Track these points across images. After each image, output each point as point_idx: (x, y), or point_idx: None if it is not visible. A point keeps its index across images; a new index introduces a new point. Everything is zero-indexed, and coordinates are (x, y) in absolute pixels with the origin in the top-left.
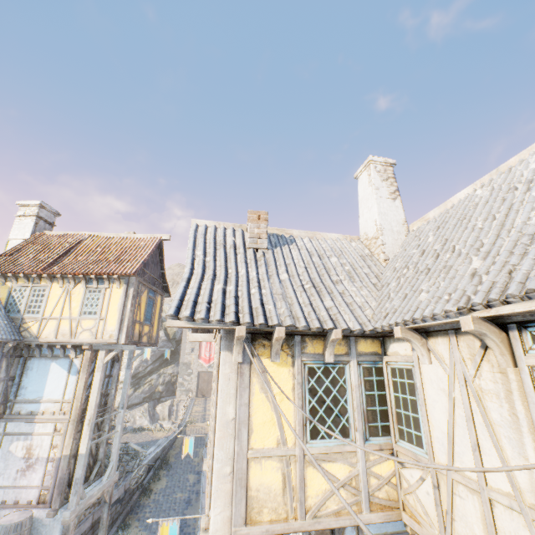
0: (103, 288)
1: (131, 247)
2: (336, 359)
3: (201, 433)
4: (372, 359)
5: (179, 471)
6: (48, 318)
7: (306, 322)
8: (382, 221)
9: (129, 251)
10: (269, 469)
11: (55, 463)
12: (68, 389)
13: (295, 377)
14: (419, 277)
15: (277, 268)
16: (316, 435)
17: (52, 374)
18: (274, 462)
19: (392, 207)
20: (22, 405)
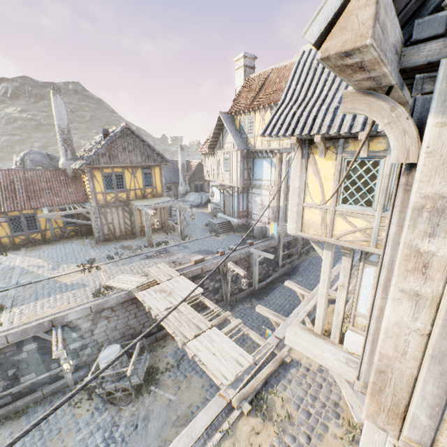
0: None
1: None
2: (372, 155)
3: None
4: None
5: None
6: (257, 136)
7: (337, 129)
8: None
9: None
10: (314, 213)
11: (272, 209)
12: (272, 175)
13: (336, 167)
14: None
15: None
16: (345, 202)
17: (264, 167)
18: (317, 211)
19: None
20: (255, 181)
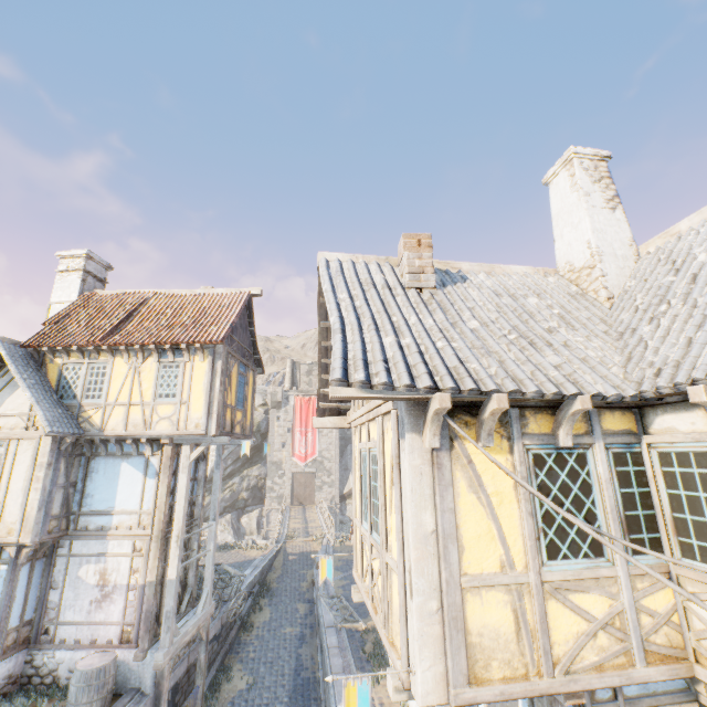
0: (181, 362)
1: (212, 306)
2: (573, 442)
3: (305, 551)
4: (625, 440)
5: (284, 600)
6: (114, 405)
7: (535, 385)
8: (599, 242)
9: (209, 311)
10: (493, 604)
11: (138, 592)
12: (146, 497)
13: (516, 469)
14: (705, 311)
15: (458, 314)
16: (555, 554)
17: (123, 478)
18: (499, 594)
19: (611, 221)
20: (89, 518)
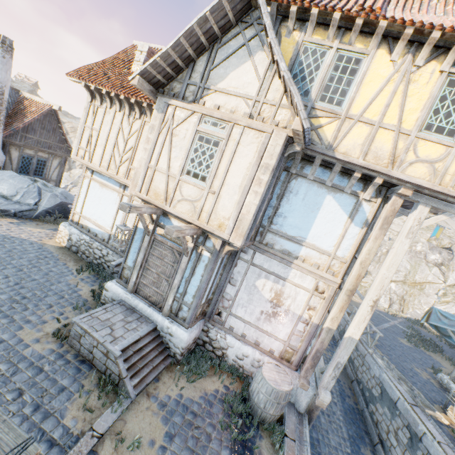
0: None
1: None
2: None
3: None
4: None
5: None
6: (356, 119)
7: None
8: None
9: None
10: None
11: (308, 327)
12: (343, 243)
13: None
14: None
15: None
16: None
17: (323, 212)
18: None
19: None
20: (276, 237)
